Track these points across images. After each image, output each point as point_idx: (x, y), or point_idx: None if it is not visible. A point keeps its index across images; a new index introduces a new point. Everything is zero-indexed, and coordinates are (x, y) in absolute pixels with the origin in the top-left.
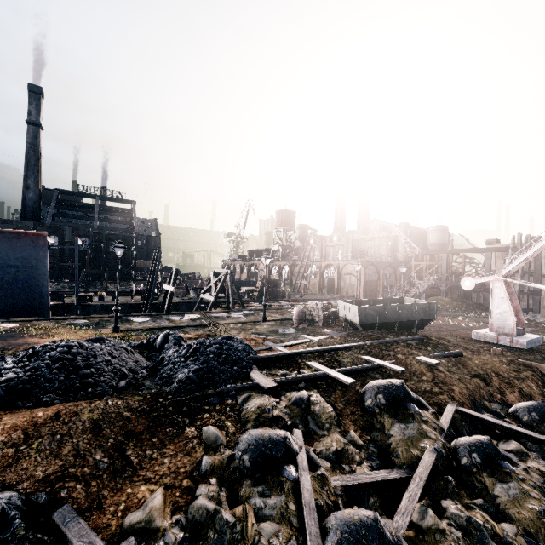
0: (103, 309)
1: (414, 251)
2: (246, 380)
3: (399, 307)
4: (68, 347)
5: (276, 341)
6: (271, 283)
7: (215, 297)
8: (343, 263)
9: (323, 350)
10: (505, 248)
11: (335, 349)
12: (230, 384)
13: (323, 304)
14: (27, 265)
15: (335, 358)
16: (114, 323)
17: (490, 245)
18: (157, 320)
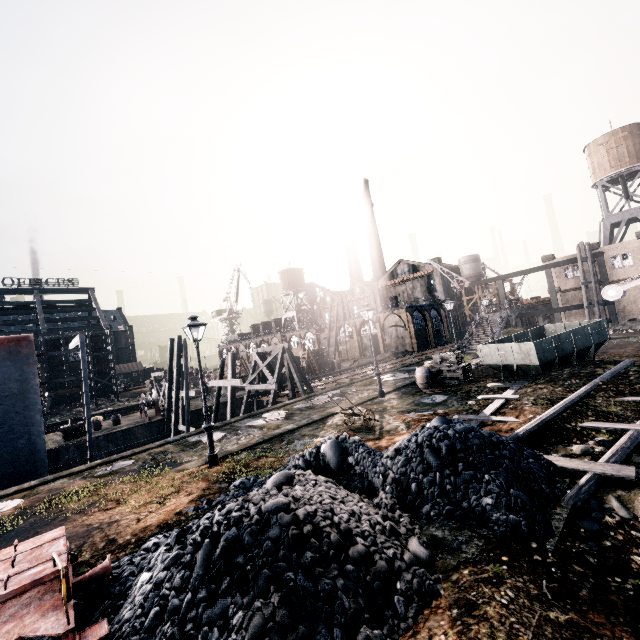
0: (110, 441)
1: (463, 285)
2: (564, 475)
3: (573, 333)
4: (284, 508)
5: (463, 413)
6: (315, 354)
7: (276, 384)
8: (384, 315)
9: (571, 404)
10: (564, 261)
11: (579, 399)
12: (566, 489)
13: (455, 355)
14: (3, 394)
15: (597, 410)
16: (209, 449)
17: (547, 262)
18: (239, 431)
